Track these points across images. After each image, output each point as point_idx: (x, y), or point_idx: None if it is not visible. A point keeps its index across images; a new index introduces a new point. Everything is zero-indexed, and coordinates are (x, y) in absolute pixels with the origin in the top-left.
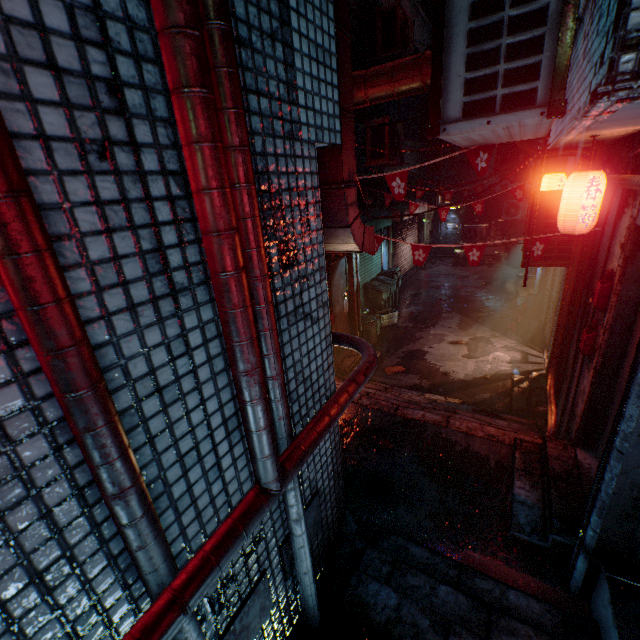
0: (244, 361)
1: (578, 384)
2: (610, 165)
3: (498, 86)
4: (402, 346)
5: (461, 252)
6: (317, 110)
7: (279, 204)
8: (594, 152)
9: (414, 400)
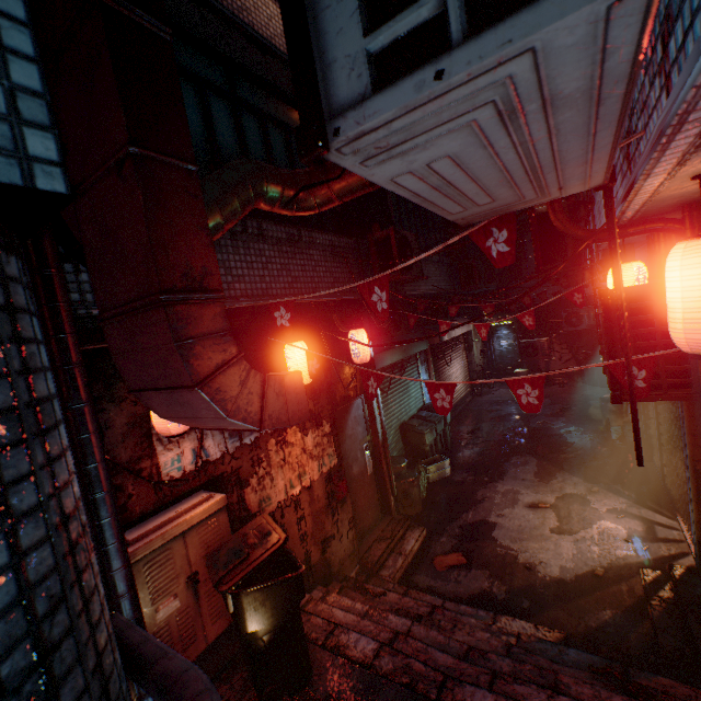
0: None
1: None
2: None
3: None
4: (459, 514)
5: (523, 371)
6: None
7: None
8: (690, 219)
9: (479, 641)
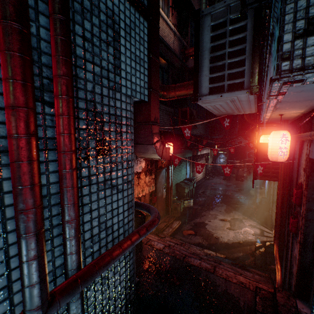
0: (21, 201)
1: (292, 252)
2: (292, 131)
3: (225, 80)
4: (194, 219)
5: None
6: (133, 82)
7: (100, 119)
8: (283, 125)
9: (197, 252)
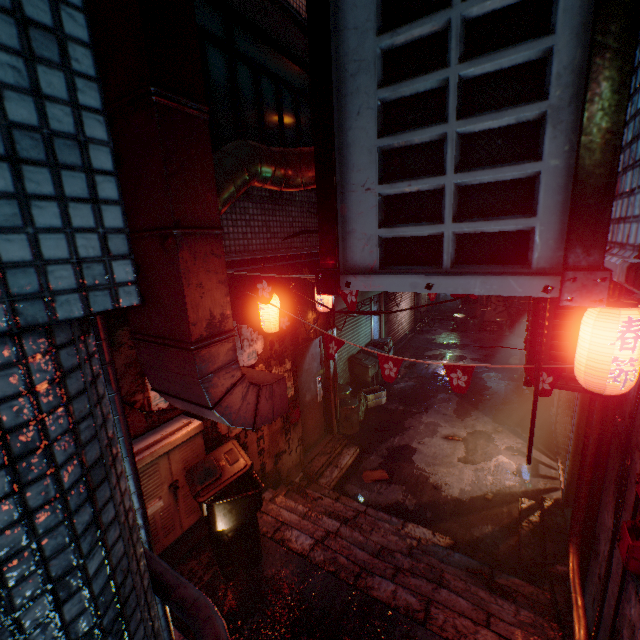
0: None
1: (620, 598)
2: None
3: (445, 216)
4: (387, 438)
5: (461, 317)
6: (17, 261)
7: None
8: None
9: (390, 542)
